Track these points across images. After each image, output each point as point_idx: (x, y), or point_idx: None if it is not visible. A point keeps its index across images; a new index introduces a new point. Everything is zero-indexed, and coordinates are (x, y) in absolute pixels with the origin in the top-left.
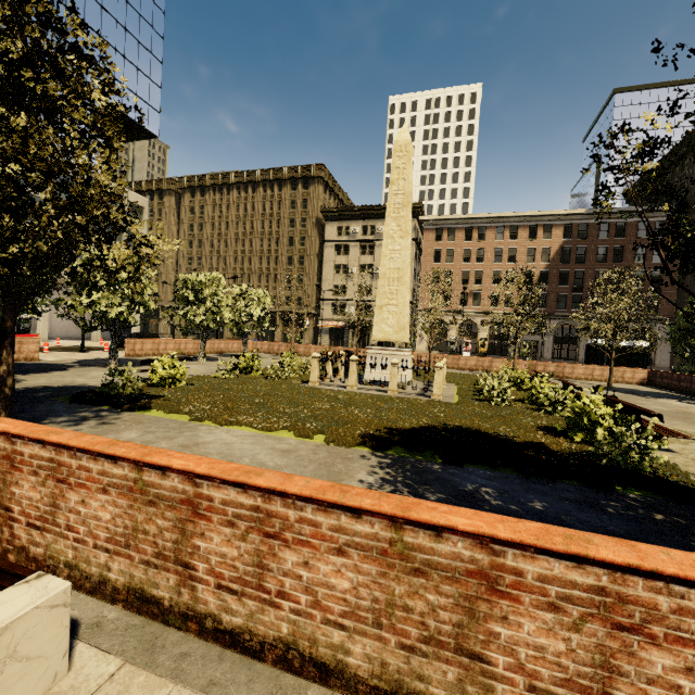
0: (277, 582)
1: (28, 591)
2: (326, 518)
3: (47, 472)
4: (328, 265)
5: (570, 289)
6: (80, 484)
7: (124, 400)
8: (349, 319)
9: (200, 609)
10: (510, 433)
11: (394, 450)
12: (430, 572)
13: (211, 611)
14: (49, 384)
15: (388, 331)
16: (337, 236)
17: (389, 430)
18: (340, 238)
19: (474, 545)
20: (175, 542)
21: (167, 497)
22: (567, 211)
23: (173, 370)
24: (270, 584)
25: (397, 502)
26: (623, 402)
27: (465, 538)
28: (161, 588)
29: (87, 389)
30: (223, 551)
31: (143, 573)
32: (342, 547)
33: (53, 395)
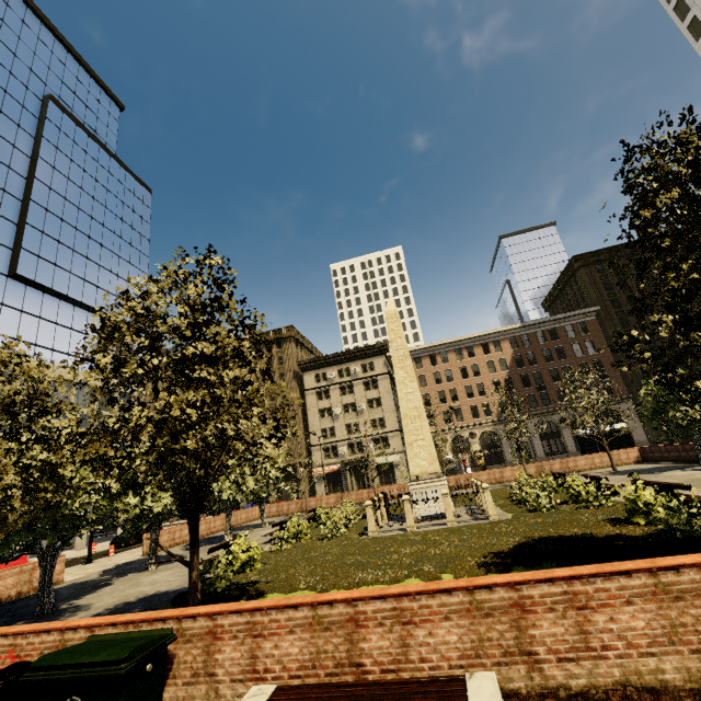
0: (598, 640)
1: (480, 679)
2: (611, 583)
3: (392, 620)
4: (312, 411)
5: (535, 389)
6: (424, 620)
7: (231, 592)
8: (344, 460)
9: (551, 685)
10: (588, 532)
11: (516, 569)
12: (684, 596)
13: (560, 683)
14: (124, 600)
15: (423, 465)
16: (316, 383)
17: (493, 555)
18: (319, 384)
19: (698, 571)
20: (515, 638)
21: (499, 606)
22: (506, 327)
23: (251, 551)
24: (594, 643)
25: (644, 561)
26: (653, 481)
27: (692, 568)
28: (515, 680)
29: (170, 594)
30: (552, 631)
31: (497, 674)
32: (629, 599)
33: (150, 608)
